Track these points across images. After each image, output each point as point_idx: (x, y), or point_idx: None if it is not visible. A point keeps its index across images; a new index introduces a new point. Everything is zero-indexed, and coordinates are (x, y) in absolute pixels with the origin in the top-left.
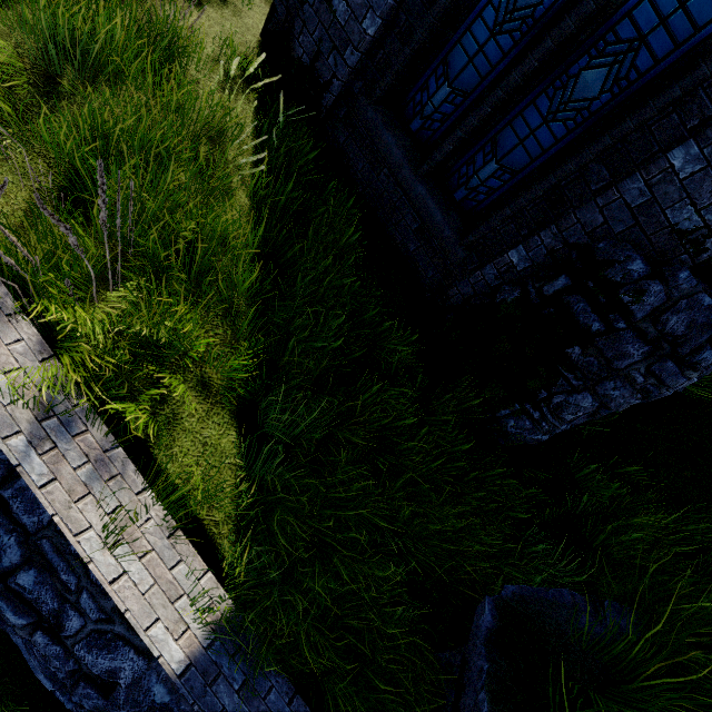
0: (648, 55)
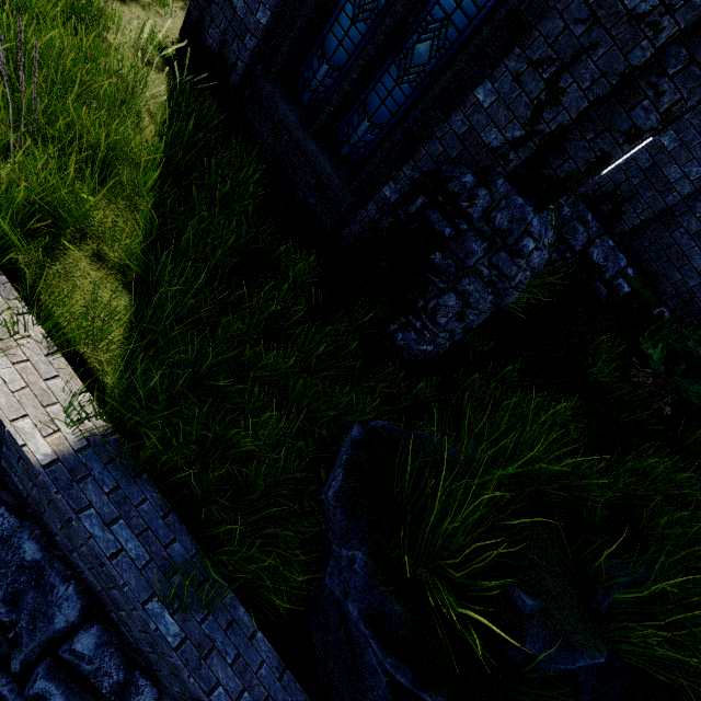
0: (454, 29)
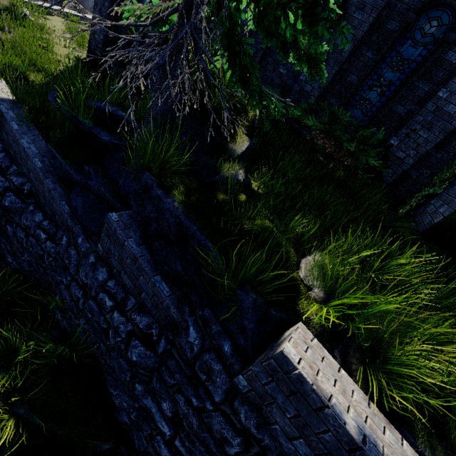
0: None
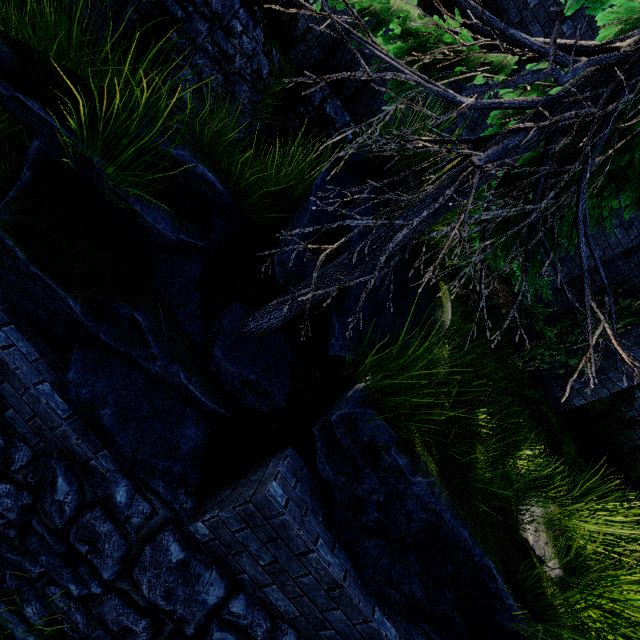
0: None
